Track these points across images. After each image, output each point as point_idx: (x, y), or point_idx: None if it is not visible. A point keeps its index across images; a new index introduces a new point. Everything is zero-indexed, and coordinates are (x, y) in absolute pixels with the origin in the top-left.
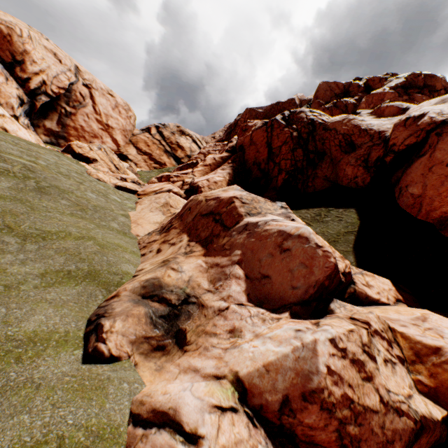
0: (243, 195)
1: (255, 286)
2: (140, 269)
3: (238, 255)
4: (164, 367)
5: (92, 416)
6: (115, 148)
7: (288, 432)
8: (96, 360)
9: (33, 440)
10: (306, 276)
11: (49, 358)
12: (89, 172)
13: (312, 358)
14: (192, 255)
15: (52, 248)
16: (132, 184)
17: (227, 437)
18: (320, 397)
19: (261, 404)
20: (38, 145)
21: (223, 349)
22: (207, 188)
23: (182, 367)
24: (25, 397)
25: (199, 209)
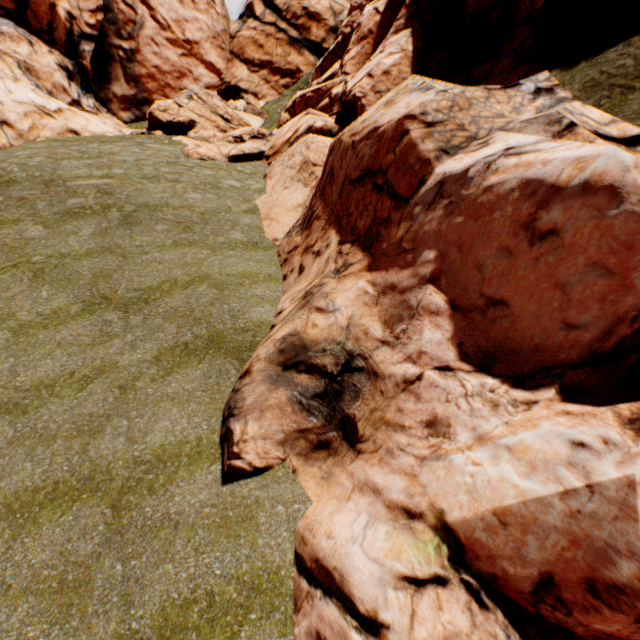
0: (427, 103)
1: (474, 325)
2: (279, 310)
3: (430, 263)
4: (332, 474)
5: (242, 561)
6: (216, 80)
7: (555, 625)
8: (240, 476)
9: (182, 598)
10: (609, 297)
11: (183, 483)
12: (186, 153)
13: (617, 519)
14: (348, 274)
15: (159, 313)
16: (253, 142)
17: (428, 628)
18: (635, 607)
19: (493, 573)
20: (114, 137)
21: (417, 459)
22: (372, 95)
23: (356, 481)
24: (166, 541)
25: (345, 170)
